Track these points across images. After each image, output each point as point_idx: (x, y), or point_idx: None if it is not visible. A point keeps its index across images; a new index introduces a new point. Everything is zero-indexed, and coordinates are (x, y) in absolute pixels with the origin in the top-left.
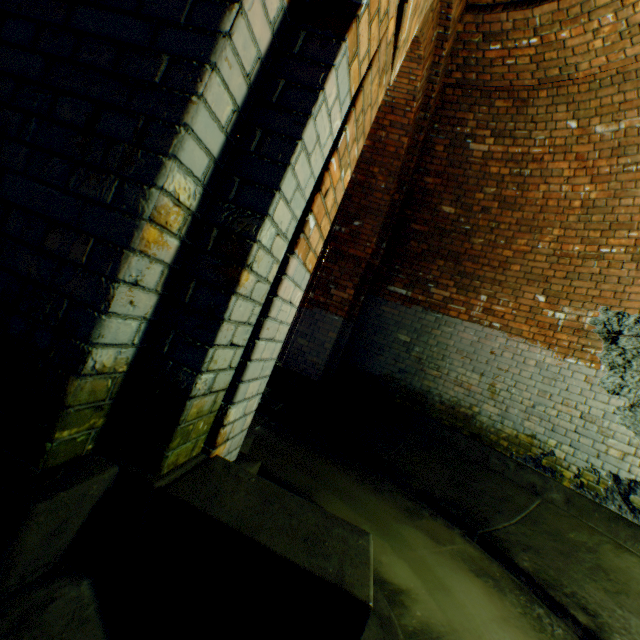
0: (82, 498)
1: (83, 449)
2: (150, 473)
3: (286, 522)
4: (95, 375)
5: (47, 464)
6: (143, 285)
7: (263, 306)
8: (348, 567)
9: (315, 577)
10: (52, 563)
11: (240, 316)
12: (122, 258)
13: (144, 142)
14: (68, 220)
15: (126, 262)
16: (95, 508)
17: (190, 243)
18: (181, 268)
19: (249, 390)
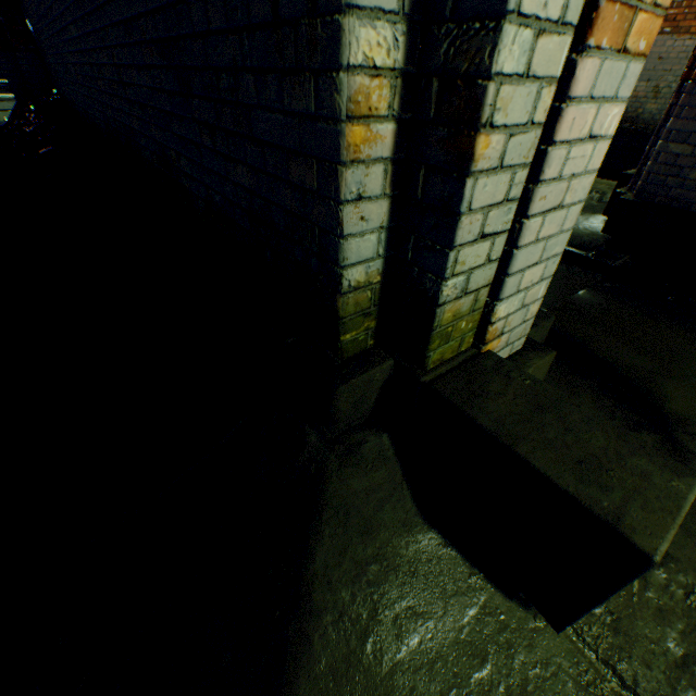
0: (369, 382)
1: (366, 345)
2: (417, 368)
3: (557, 437)
4: (353, 291)
5: (343, 357)
6: (367, 196)
7: (530, 167)
8: (634, 508)
9: (578, 504)
10: (364, 417)
11: (488, 199)
12: (338, 177)
13: (317, 4)
14: (295, 146)
15: (342, 180)
16: (383, 387)
17: (409, 116)
18: (406, 155)
19: (524, 280)
